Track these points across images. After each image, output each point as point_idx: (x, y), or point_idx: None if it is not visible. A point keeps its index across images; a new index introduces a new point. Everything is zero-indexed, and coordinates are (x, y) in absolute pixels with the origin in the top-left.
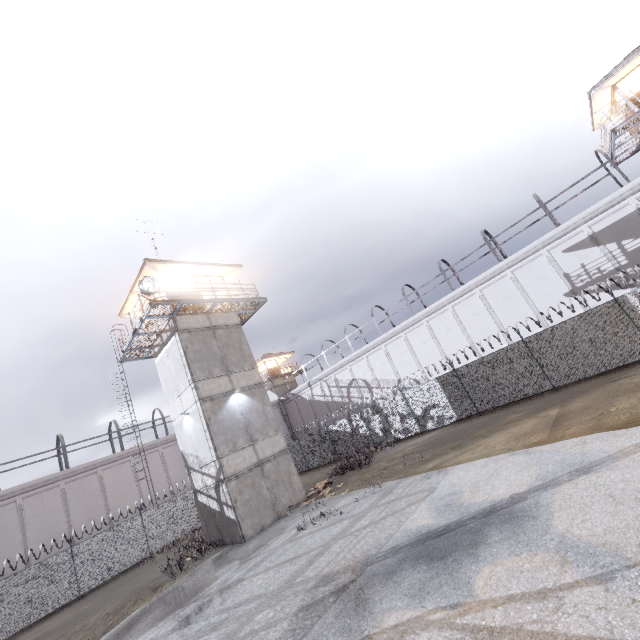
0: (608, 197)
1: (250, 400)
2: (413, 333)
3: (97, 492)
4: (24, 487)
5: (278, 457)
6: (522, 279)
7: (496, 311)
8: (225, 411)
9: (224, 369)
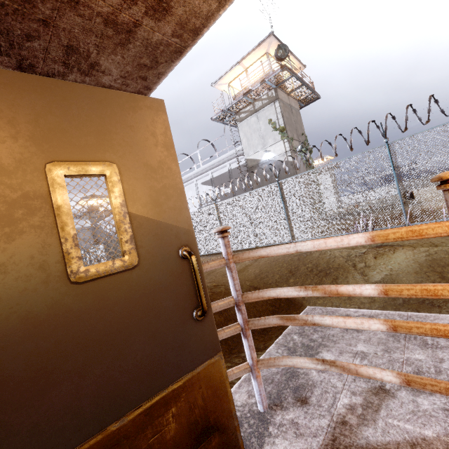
0: (218, 158)
1: None
2: None
3: None
4: None
5: None
6: (186, 193)
7: None
8: None
9: None
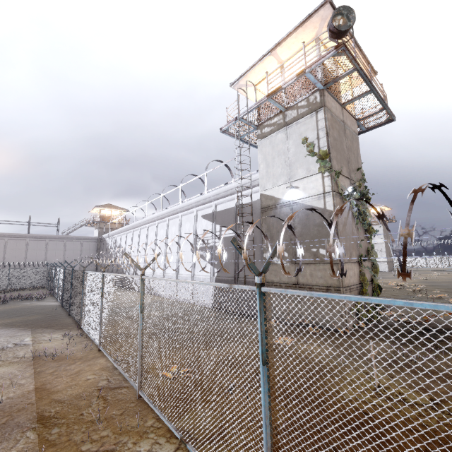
0: (226, 186)
1: None
2: (143, 230)
3: None
4: None
5: None
6: (183, 224)
7: (169, 239)
8: None
9: None
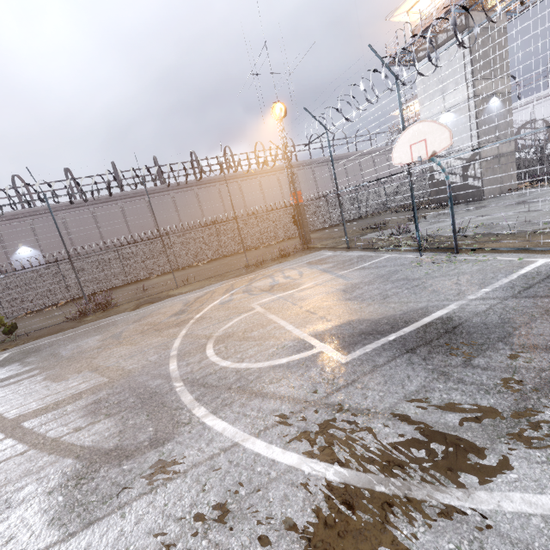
0: None
1: (501, 106)
2: None
3: (312, 181)
4: (279, 167)
5: (508, 156)
6: None
7: None
8: (486, 110)
9: (491, 73)
